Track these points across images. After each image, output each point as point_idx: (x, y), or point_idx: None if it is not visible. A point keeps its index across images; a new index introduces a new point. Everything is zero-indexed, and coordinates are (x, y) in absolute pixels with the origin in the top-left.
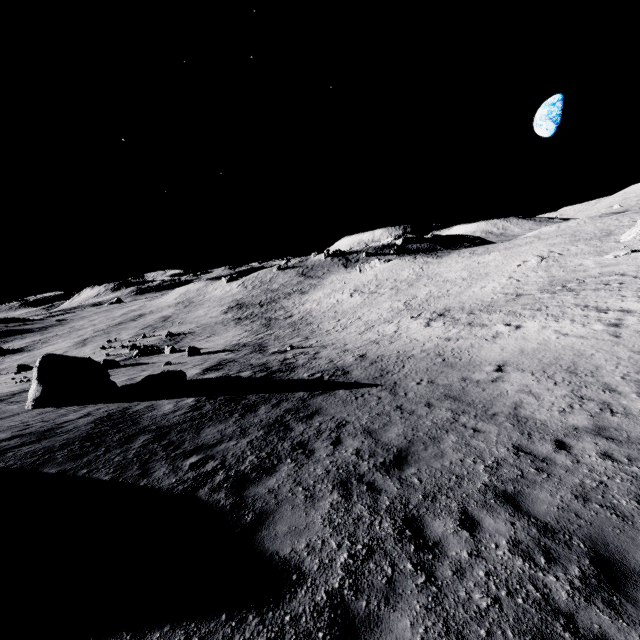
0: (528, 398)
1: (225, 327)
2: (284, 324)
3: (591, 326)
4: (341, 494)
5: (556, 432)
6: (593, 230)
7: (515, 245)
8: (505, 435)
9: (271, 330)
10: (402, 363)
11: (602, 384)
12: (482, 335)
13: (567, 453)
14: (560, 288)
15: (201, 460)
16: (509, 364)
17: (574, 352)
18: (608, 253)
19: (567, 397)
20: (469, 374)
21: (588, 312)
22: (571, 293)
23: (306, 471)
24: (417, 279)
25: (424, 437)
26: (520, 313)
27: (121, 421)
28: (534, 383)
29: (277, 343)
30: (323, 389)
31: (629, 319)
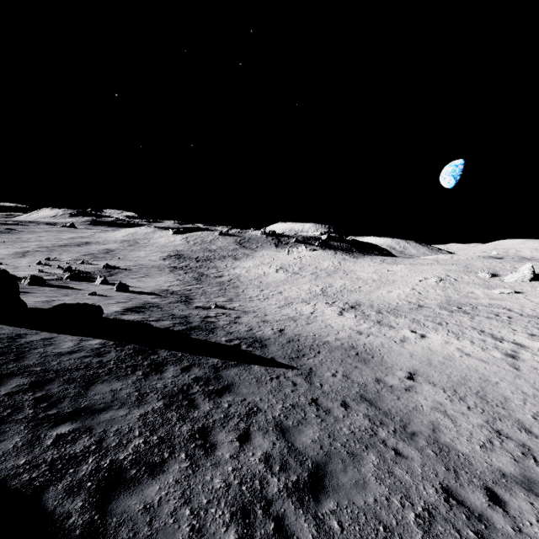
0: (445, 420)
1: (160, 272)
2: (213, 282)
3: (490, 352)
4: (240, 534)
5: (484, 475)
6: (482, 266)
7: (418, 263)
8: (430, 467)
9: (200, 284)
10: (318, 348)
11: (516, 420)
12: (391, 336)
13: (504, 512)
14: (456, 308)
15: (73, 432)
16: (420, 374)
17: (479, 375)
18: (495, 288)
19: (484, 428)
20: (382, 376)
21: (485, 337)
22: (467, 315)
23: (201, 479)
24: (335, 271)
25: (342, 450)
26: (424, 323)
27: (3, 352)
28: (448, 402)
29: (203, 298)
30: (239, 360)
31: (524, 353)
